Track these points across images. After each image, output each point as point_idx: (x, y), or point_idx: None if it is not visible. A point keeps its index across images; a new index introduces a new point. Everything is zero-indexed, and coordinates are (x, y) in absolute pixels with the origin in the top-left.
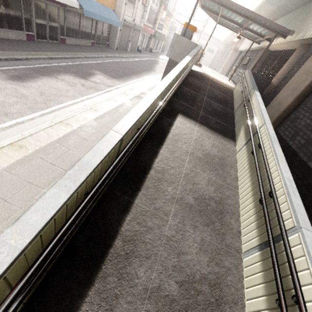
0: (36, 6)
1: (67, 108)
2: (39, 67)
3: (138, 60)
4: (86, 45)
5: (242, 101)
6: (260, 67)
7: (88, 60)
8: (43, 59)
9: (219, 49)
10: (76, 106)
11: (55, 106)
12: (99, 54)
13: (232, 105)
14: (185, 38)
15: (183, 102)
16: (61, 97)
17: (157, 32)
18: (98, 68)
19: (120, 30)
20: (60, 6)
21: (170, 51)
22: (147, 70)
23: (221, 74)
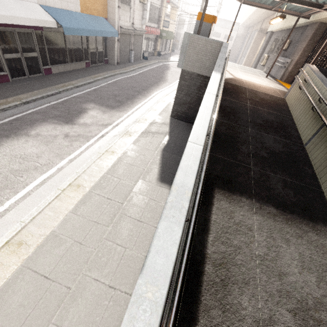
0: (1, 38)
1: (31, 197)
2: (5, 123)
3: (144, 70)
4: (79, 68)
5: (319, 126)
6: (313, 51)
7: (80, 90)
8: (14, 107)
9: (238, 33)
10: (48, 184)
11: (11, 198)
12: (95, 77)
13: (295, 129)
14: (201, 37)
15: (217, 152)
16: (26, 172)
17: (163, 31)
18: (91, 98)
19: (117, 40)
20: (34, 29)
21: (182, 60)
22: (156, 83)
23: (246, 63)
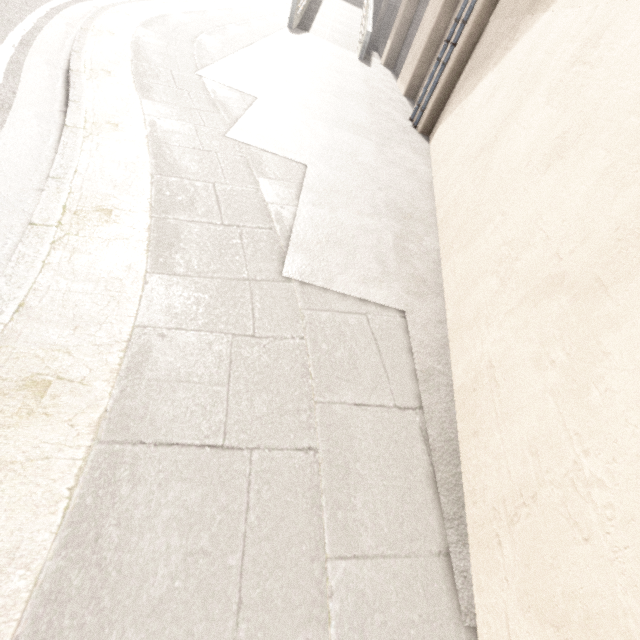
0: None
1: None
2: None
3: None
4: None
5: None
6: None
7: None
8: None
9: None
10: None
11: None
12: None
13: None
14: None
15: None
16: None
17: None
18: None
19: None
20: None
21: None
22: None
23: None
